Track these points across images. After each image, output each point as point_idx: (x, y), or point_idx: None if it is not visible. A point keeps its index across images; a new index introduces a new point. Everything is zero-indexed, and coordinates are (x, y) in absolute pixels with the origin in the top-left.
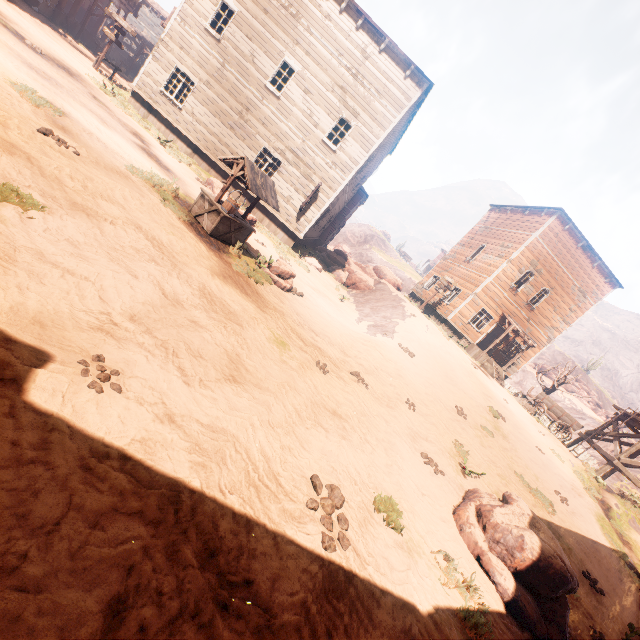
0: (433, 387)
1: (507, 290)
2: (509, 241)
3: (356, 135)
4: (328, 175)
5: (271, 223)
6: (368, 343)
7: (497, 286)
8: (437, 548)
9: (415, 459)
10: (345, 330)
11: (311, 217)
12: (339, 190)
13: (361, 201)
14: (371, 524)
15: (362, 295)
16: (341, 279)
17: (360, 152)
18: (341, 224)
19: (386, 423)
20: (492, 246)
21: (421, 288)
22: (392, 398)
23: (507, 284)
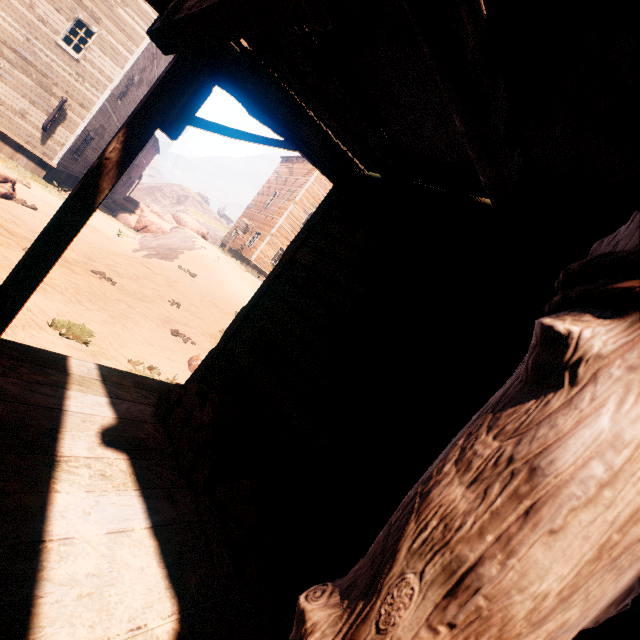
0: (213, 298)
1: (298, 230)
2: (295, 186)
3: (103, 45)
4: (75, 89)
5: (3, 144)
6: (134, 260)
7: (289, 226)
8: (143, 364)
9: (159, 331)
10: (103, 247)
11: (63, 140)
12: (95, 110)
13: (151, 145)
14: (35, 330)
15: (153, 236)
16: (130, 224)
17: (112, 67)
18: (131, 170)
19: (130, 307)
20: (283, 192)
21: (230, 237)
22: (151, 297)
23: (297, 224)
